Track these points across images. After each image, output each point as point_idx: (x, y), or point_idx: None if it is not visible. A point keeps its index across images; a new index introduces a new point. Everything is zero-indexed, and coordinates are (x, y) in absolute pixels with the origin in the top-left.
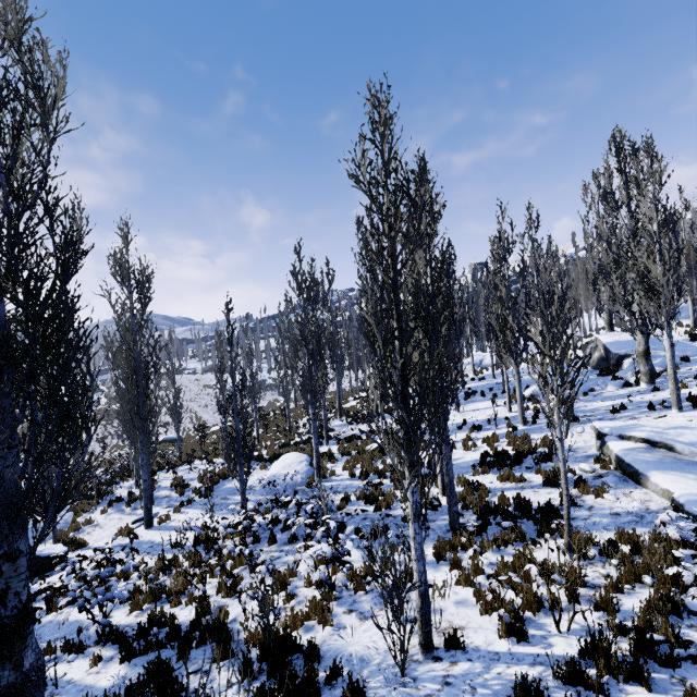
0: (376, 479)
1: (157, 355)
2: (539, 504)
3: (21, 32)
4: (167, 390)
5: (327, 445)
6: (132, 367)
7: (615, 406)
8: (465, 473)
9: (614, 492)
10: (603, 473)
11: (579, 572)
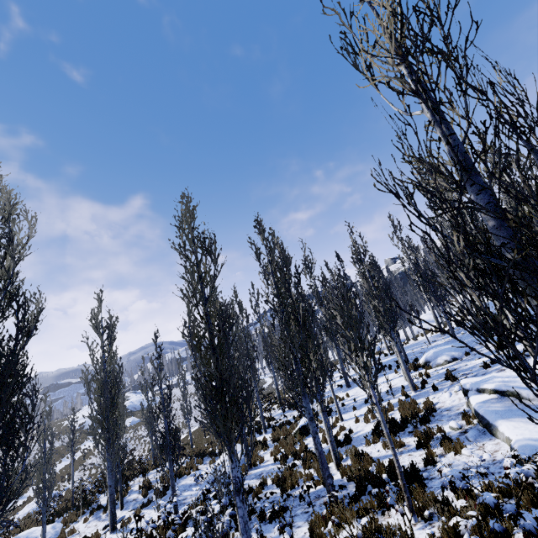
0: (292, 461)
1: (119, 378)
2: (404, 468)
3: (11, 210)
4: (141, 403)
5: (265, 434)
6: (103, 390)
7: (489, 361)
8: (361, 444)
9: (472, 446)
10: (468, 428)
11: (411, 534)
